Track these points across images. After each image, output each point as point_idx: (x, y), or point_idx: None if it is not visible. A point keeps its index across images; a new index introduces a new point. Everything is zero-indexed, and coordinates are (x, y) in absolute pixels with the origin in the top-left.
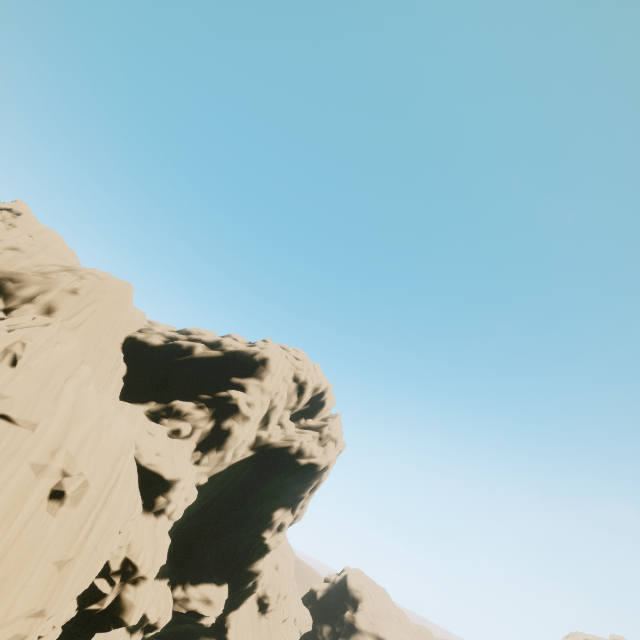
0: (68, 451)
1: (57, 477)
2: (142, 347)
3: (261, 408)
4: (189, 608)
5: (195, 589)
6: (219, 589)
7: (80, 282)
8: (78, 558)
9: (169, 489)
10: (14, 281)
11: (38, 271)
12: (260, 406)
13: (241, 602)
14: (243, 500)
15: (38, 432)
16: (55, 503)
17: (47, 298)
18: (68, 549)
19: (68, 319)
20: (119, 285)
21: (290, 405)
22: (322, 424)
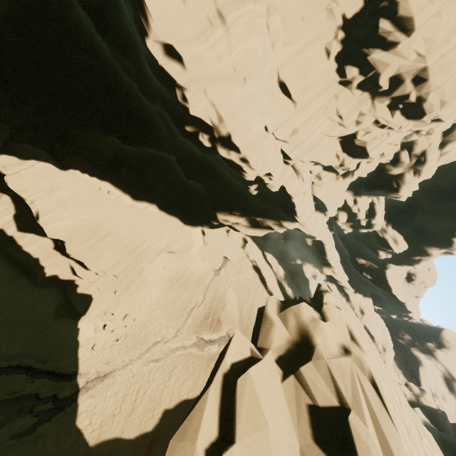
0: None
1: None
2: None
3: None
4: (384, 236)
5: (392, 230)
6: (404, 241)
7: None
8: None
9: None
10: None
11: None
12: None
13: (399, 264)
14: None
15: None
16: None
17: None
18: None
19: None
20: None
21: None
22: None
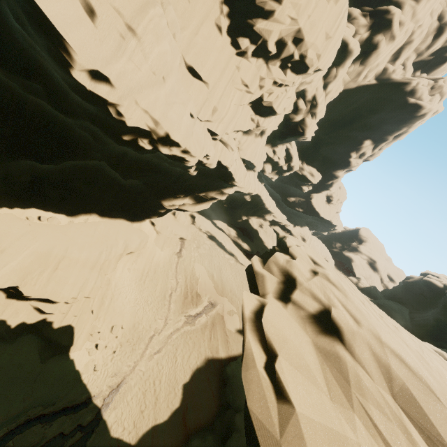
0: None
1: None
2: None
3: (403, 36)
4: (303, 173)
5: (307, 166)
6: (318, 173)
7: None
8: (332, 40)
9: (341, 64)
10: None
11: None
12: (403, 33)
13: (319, 192)
14: (351, 122)
15: None
16: None
17: None
18: (330, 30)
19: None
20: None
21: (421, 47)
22: (437, 78)
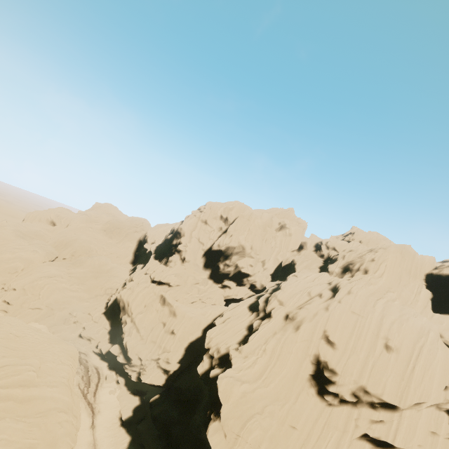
0: (385, 327)
1: (385, 339)
2: (439, 278)
3: None
4: None
5: None
6: None
7: (374, 254)
8: (411, 379)
9: None
10: (351, 264)
11: (359, 256)
12: None
13: None
14: None
15: (369, 319)
16: (389, 350)
17: (363, 267)
18: (404, 372)
19: (374, 273)
20: (395, 248)
21: None
22: None
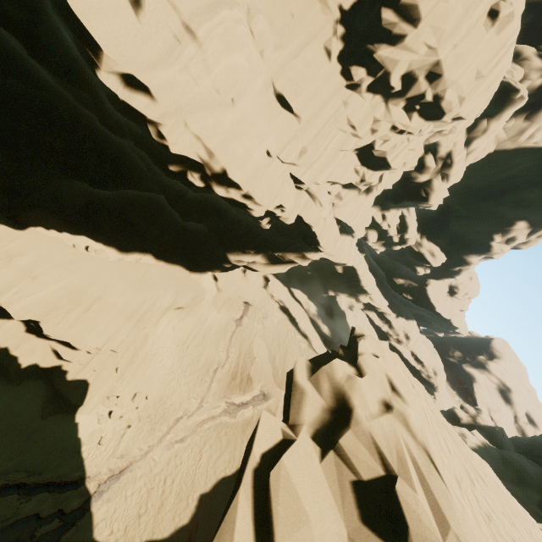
0: None
1: None
2: None
3: None
4: (420, 250)
5: (427, 242)
6: (441, 253)
7: None
8: (485, 80)
9: (496, 115)
10: None
11: None
12: None
13: (440, 278)
14: (500, 194)
15: None
16: (488, 22)
17: None
18: (484, 67)
19: None
20: None
21: None
22: None
